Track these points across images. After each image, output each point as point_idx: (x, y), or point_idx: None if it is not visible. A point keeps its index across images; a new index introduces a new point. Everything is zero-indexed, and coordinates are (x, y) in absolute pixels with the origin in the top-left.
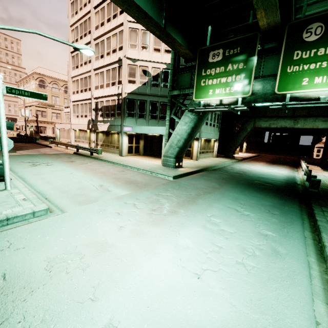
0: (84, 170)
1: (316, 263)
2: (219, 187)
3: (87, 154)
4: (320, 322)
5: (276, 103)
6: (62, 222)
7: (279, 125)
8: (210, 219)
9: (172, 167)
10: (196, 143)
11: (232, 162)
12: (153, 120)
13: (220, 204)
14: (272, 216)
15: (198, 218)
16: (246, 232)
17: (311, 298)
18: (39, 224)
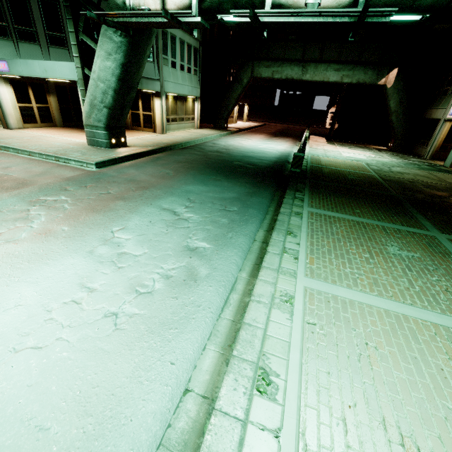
0: None
1: (247, 279)
2: (172, 176)
3: None
4: (191, 388)
5: None
6: None
7: (284, 75)
8: (113, 236)
9: (105, 147)
10: (158, 102)
11: (220, 135)
12: (59, 49)
13: (152, 206)
14: (224, 215)
15: (89, 238)
16: (164, 251)
17: (204, 345)
18: None
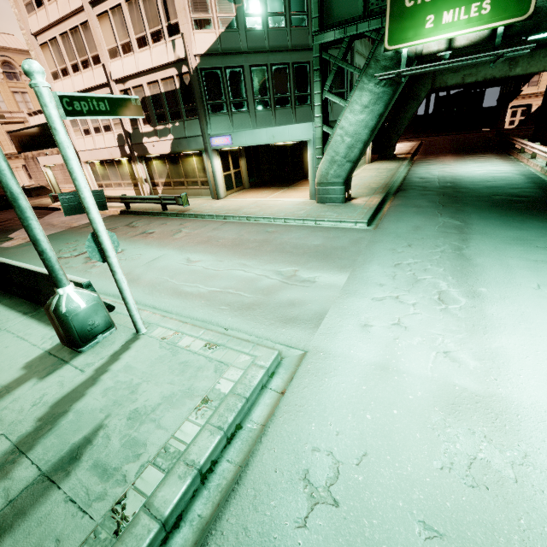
0: (200, 247)
1: None
2: (463, 224)
3: (153, 210)
4: None
5: None
6: (340, 375)
7: (481, 77)
8: (546, 293)
9: (340, 203)
10: None
11: (405, 166)
12: (264, 112)
13: (517, 259)
14: None
15: (529, 297)
16: None
17: None
18: (311, 392)
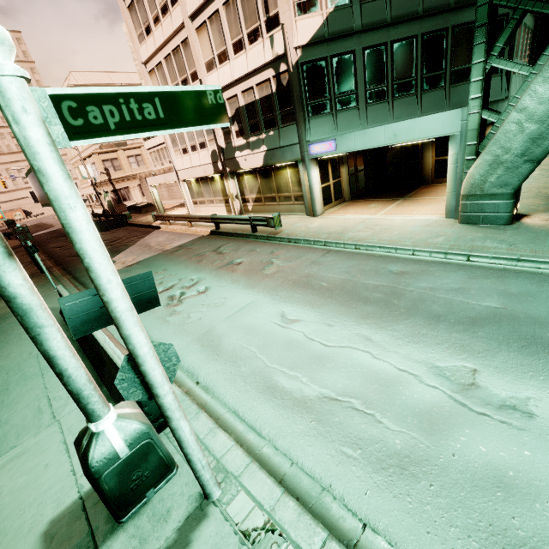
0: (297, 293)
1: None
2: None
3: (242, 231)
4: None
5: None
6: None
7: None
8: None
9: (502, 224)
10: None
11: None
12: (377, 105)
13: None
14: None
15: None
16: None
17: None
18: None
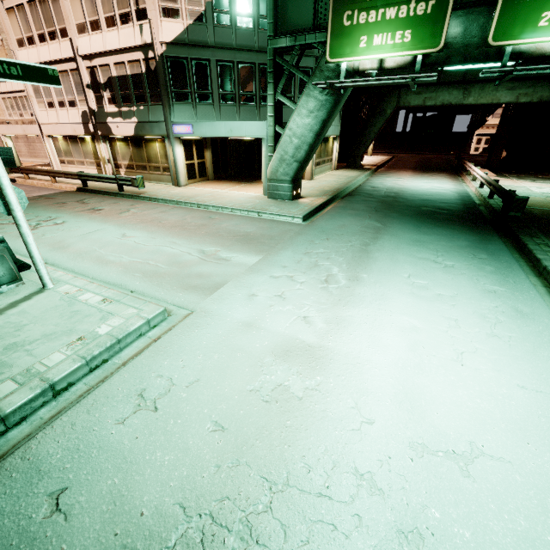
0: (140, 225)
1: None
2: (383, 226)
3: (110, 190)
4: None
5: (482, 64)
6: (210, 328)
7: (440, 101)
8: (411, 281)
9: (287, 200)
10: None
11: (365, 176)
12: (228, 106)
13: (407, 256)
14: (482, 262)
15: (396, 283)
16: (470, 293)
17: None
18: (178, 339)
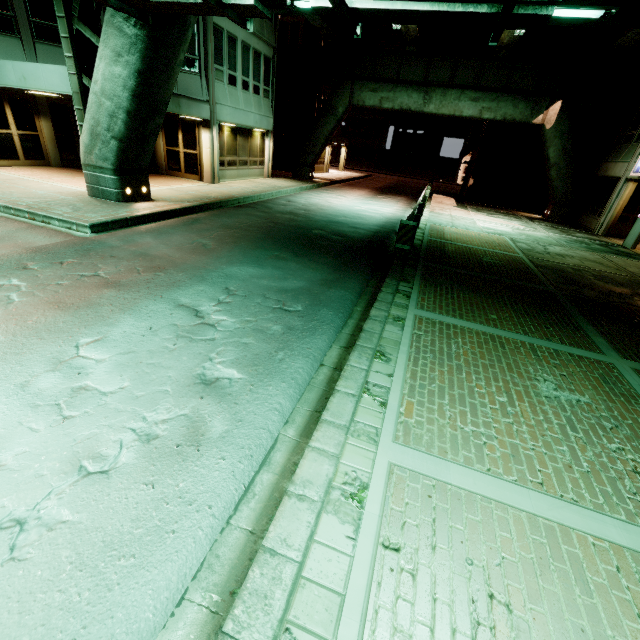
0: None
1: (294, 441)
2: (210, 249)
3: None
4: None
5: None
6: None
7: (398, 104)
8: (76, 353)
9: (115, 200)
10: (206, 135)
11: (301, 188)
12: (52, 47)
13: (162, 300)
14: (279, 319)
15: (31, 358)
16: (158, 384)
17: (181, 593)
18: None
